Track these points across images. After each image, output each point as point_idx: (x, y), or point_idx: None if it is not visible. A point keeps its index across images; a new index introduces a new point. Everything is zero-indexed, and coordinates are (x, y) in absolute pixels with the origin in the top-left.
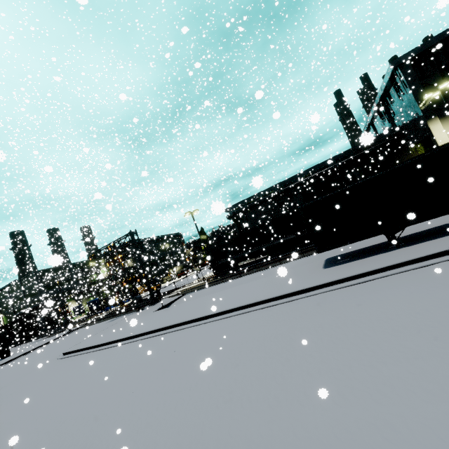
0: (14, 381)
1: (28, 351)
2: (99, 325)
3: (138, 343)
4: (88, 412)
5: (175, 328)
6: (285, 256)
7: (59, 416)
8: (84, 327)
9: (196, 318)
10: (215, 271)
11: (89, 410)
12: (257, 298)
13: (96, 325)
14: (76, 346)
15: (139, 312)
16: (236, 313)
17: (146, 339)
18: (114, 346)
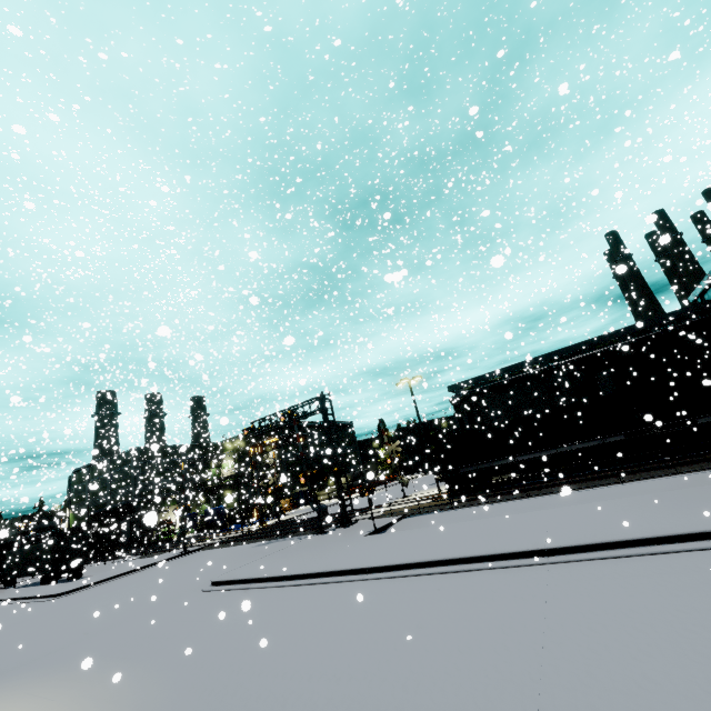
0: (135, 615)
1: (122, 572)
2: (239, 548)
3: (394, 582)
4: (438, 703)
5: (473, 565)
6: (610, 472)
7: (351, 699)
8: (208, 550)
9: (523, 551)
10: (450, 485)
11: (438, 700)
12: (675, 527)
13: (234, 549)
14: (234, 573)
15: (326, 535)
16: (640, 550)
17: (406, 577)
18: (331, 583)
